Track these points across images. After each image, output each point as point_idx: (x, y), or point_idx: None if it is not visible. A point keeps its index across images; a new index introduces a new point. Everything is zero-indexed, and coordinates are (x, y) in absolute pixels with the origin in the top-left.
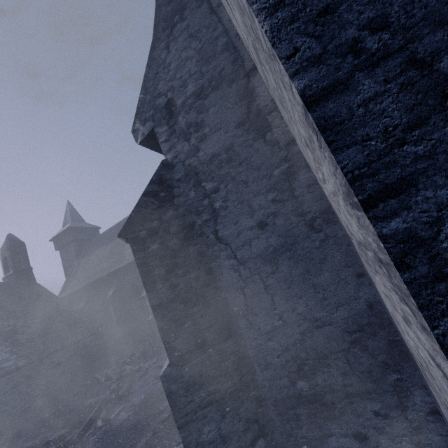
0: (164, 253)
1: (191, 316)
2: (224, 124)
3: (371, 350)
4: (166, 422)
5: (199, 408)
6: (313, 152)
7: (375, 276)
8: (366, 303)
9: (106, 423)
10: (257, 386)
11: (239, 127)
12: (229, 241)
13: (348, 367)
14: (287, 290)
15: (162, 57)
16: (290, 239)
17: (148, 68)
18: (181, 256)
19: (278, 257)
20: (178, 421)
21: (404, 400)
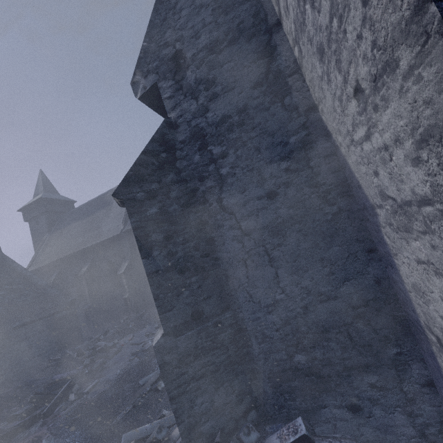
0: (163, 218)
1: (189, 286)
2: (239, 83)
3: (374, 325)
4: (147, 396)
5: (192, 380)
6: (374, 94)
7: (411, 243)
8: (374, 278)
9: (79, 397)
10: (252, 359)
11: (255, 87)
12: (235, 210)
13: (349, 341)
14: (293, 263)
15: (172, 1)
16: (301, 211)
17: (154, 13)
18: (181, 223)
19: (287, 230)
20: (171, 393)
21: (401, 373)
